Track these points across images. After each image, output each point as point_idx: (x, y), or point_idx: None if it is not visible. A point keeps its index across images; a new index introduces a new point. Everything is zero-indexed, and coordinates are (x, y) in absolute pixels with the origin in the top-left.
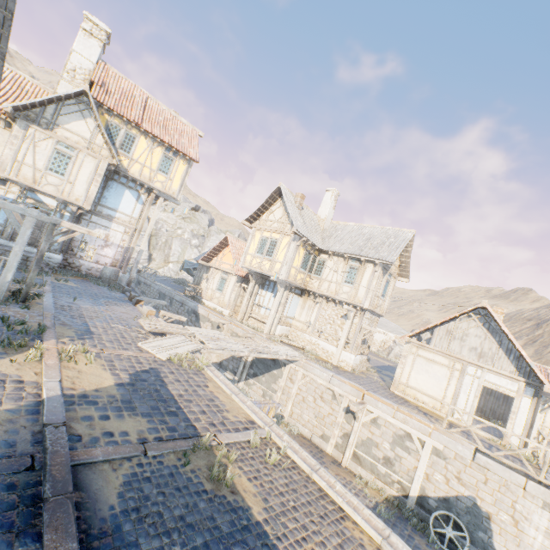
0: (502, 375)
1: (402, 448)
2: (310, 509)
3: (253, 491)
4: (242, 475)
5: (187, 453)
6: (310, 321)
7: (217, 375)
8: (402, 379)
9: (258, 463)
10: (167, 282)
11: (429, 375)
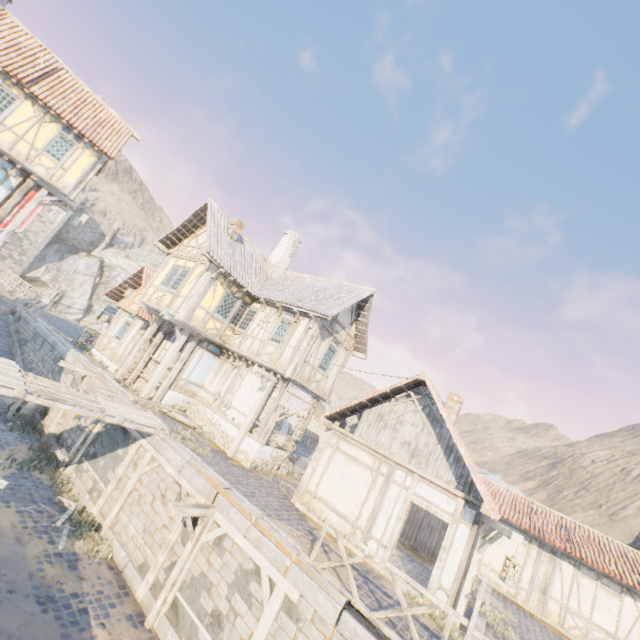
0: (437, 485)
1: (244, 595)
2: None
3: None
4: None
5: None
6: (220, 392)
7: None
8: (311, 484)
9: None
10: (72, 329)
11: (346, 480)
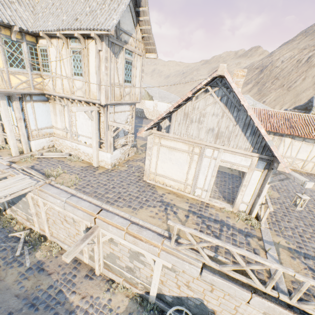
0: (237, 153)
1: (139, 261)
2: None
3: None
4: None
5: None
6: (66, 127)
7: None
8: (151, 169)
9: None
10: None
11: (172, 162)
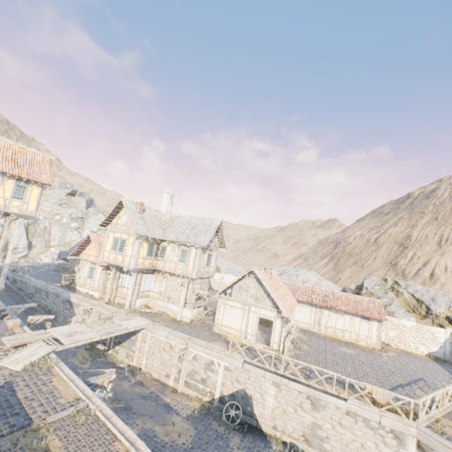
0: (267, 309)
1: (210, 370)
2: (95, 443)
3: (60, 446)
4: (56, 438)
5: (19, 438)
6: (162, 291)
7: (64, 369)
8: (219, 321)
9: (71, 427)
10: (45, 273)
11: (233, 316)
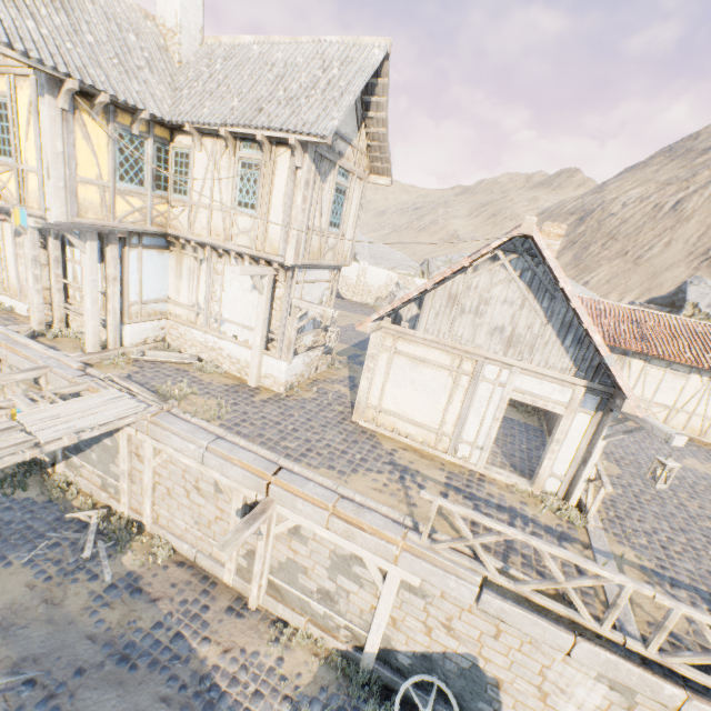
0: (546, 376)
1: (349, 577)
2: None
3: None
4: None
5: None
6: (199, 303)
7: None
8: (371, 399)
9: None
10: None
11: (416, 387)
